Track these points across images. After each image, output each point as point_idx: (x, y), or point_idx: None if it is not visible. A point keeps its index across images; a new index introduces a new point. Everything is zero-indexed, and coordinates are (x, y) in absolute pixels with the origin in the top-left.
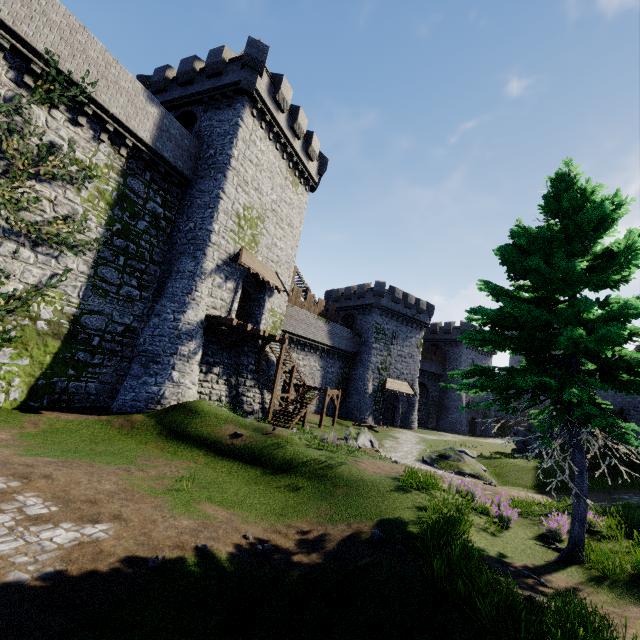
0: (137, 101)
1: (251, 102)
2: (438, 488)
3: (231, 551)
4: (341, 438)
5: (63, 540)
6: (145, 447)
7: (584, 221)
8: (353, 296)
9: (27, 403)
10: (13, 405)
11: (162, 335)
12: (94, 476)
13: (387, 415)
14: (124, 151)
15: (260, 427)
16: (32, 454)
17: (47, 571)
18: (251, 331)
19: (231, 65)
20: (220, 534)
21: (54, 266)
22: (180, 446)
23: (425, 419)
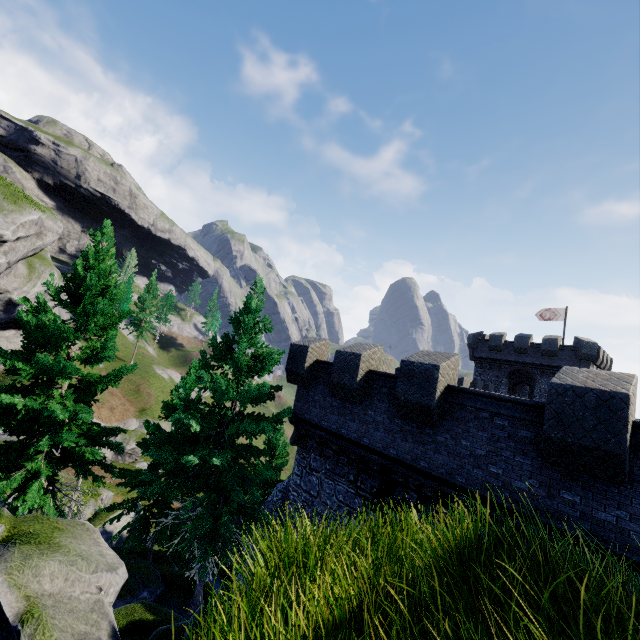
0: None
1: None
2: None
3: None
4: None
5: None
6: None
7: None
8: None
9: None
10: None
11: None
12: None
13: None
14: None
15: None
16: None
17: None
18: None
19: (564, 352)
20: None
21: None
22: None
23: None
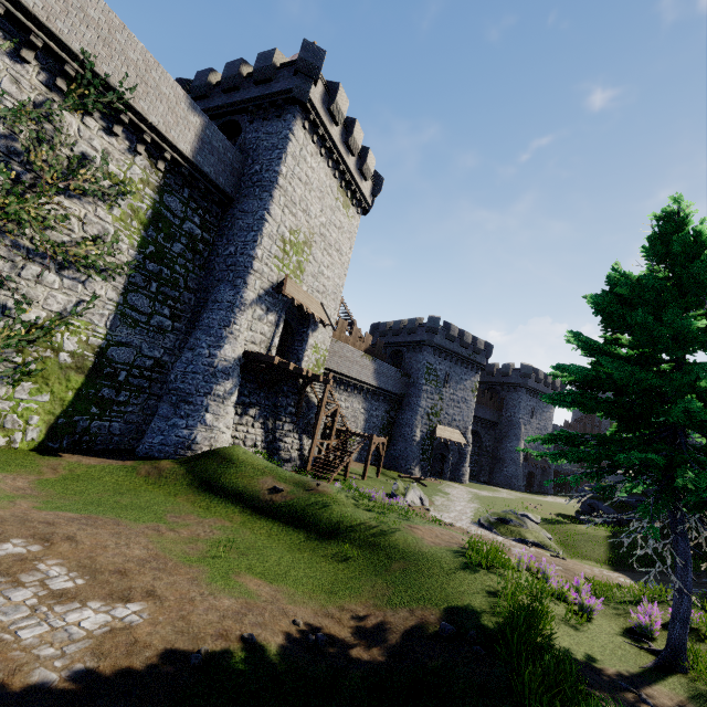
0: (178, 109)
1: (303, 113)
2: (509, 567)
3: (281, 642)
4: (387, 493)
5: (92, 625)
6: (174, 500)
7: (701, 270)
8: (403, 331)
9: (45, 444)
10: (30, 446)
11: (195, 372)
12: (121, 538)
13: (435, 465)
14: (162, 165)
15: (302, 481)
16: (52, 507)
17: (76, 668)
18: (293, 370)
19: (282, 71)
20: (266, 618)
21: (81, 292)
22: (213, 500)
23: (477, 471)
